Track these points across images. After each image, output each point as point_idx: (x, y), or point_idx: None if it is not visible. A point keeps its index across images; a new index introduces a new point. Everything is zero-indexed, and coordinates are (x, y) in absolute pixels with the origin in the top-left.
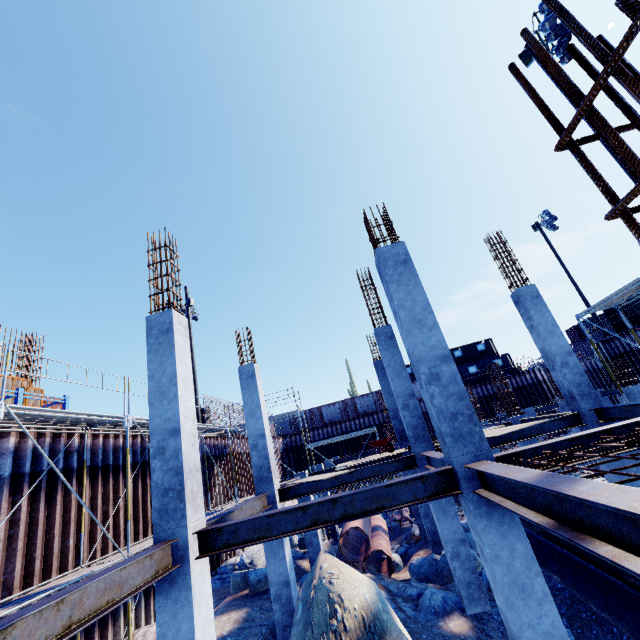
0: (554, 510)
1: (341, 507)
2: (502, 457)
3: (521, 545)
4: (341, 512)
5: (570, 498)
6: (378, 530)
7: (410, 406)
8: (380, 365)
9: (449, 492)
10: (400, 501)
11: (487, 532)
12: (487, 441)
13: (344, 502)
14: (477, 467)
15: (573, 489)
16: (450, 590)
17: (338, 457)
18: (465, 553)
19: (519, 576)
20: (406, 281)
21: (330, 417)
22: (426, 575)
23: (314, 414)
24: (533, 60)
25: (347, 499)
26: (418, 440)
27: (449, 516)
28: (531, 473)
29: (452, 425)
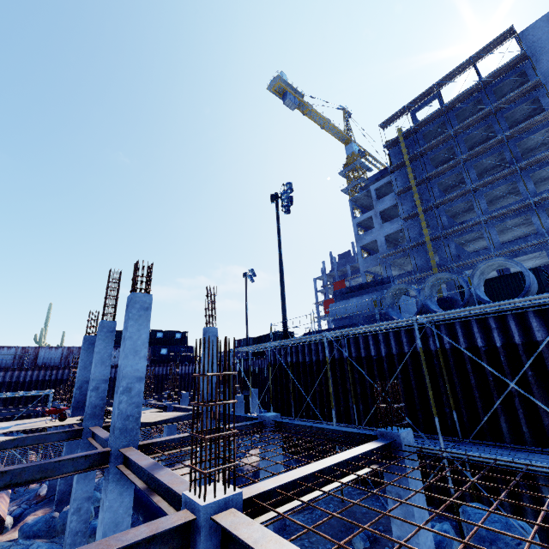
0: (149, 481)
1: (8, 477)
2: (144, 444)
3: (128, 498)
4: (6, 481)
5: (155, 477)
6: (1, 492)
7: (100, 389)
8: (90, 340)
9: (101, 466)
10: (62, 472)
11: (113, 492)
12: (143, 423)
13: (13, 473)
14: (126, 452)
15: (158, 473)
16: (55, 542)
17: None
18: (87, 508)
19: (118, 517)
20: (142, 322)
21: None
22: (37, 532)
23: None
24: (275, 202)
25: (17, 471)
26: (93, 417)
27: (88, 479)
28: (149, 461)
29: (124, 423)
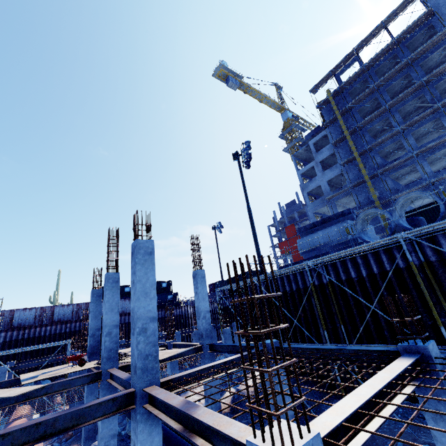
0: (184, 421)
1: (43, 428)
2: (164, 382)
3: (158, 437)
4: (41, 433)
5: (194, 418)
6: None
7: (112, 334)
8: (97, 293)
9: (128, 407)
10: (93, 417)
11: (142, 432)
12: None
13: (47, 424)
14: (151, 392)
15: (196, 413)
16: None
17: (15, 362)
18: (113, 445)
19: None
20: (147, 265)
21: (21, 321)
22: None
23: (3, 316)
24: (237, 160)
25: (50, 421)
26: (109, 360)
27: (111, 417)
28: (179, 400)
29: (144, 362)
